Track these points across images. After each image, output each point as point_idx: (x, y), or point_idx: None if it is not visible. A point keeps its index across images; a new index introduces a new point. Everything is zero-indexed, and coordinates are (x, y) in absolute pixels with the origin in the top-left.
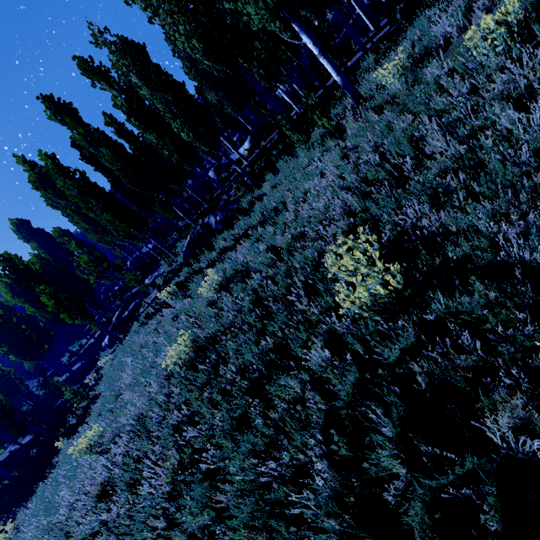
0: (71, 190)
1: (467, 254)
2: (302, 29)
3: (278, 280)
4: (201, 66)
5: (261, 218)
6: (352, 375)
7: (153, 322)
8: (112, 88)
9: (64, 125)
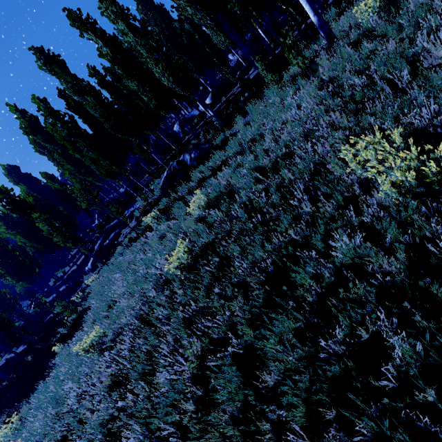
0: (61, 131)
1: None
2: None
3: (272, 192)
4: (184, 12)
5: (239, 149)
6: (401, 253)
7: (138, 244)
8: (98, 38)
9: (53, 74)
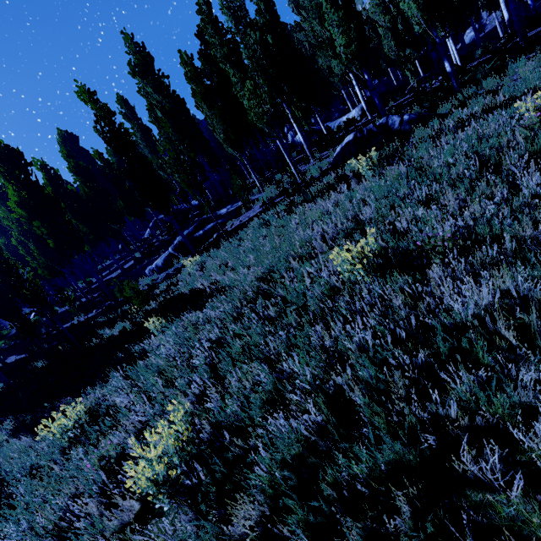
0: (216, 50)
1: None
2: None
3: None
4: None
5: None
6: None
7: (318, 203)
8: None
9: None
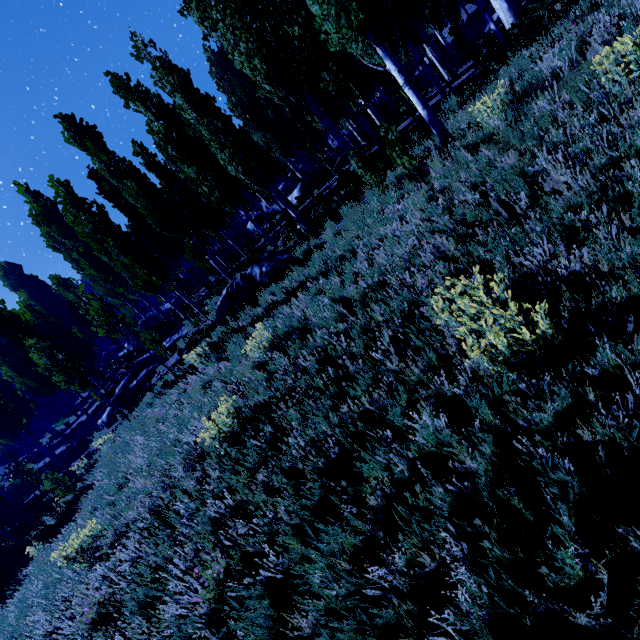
0: (84, 225)
1: (634, 294)
2: (387, 54)
3: (354, 336)
4: (261, 90)
5: (323, 268)
6: (488, 446)
7: (174, 392)
8: (149, 110)
9: (84, 150)
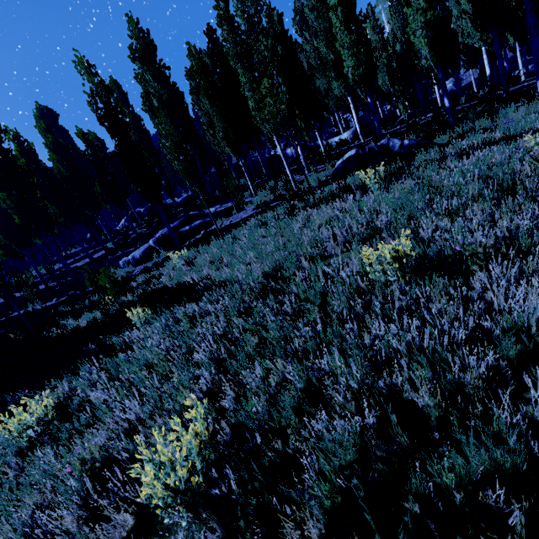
0: (229, 47)
1: None
2: None
3: None
4: None
5: None
6: None
7: (322, 209)
8: None
9: None
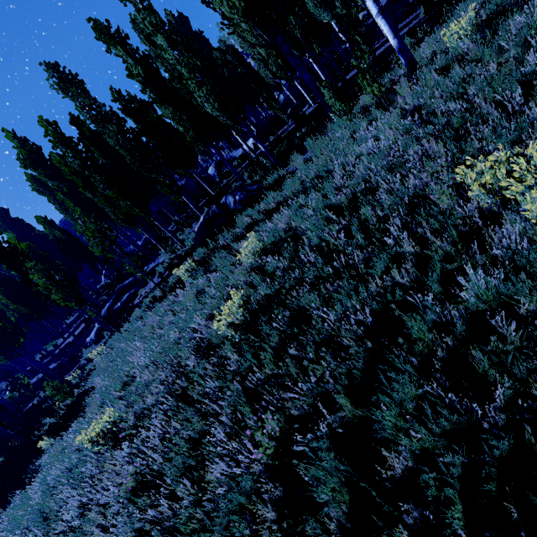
0: (72, 161)
1: None
2: None
3: (354, 232)
4: (238, 28)
5: (300, 188)
6: None
7: (164, 304)
8: (129, 55)
9: (68, 95)
